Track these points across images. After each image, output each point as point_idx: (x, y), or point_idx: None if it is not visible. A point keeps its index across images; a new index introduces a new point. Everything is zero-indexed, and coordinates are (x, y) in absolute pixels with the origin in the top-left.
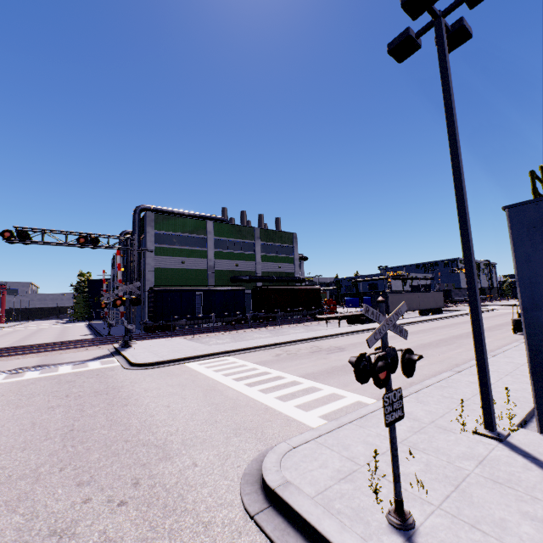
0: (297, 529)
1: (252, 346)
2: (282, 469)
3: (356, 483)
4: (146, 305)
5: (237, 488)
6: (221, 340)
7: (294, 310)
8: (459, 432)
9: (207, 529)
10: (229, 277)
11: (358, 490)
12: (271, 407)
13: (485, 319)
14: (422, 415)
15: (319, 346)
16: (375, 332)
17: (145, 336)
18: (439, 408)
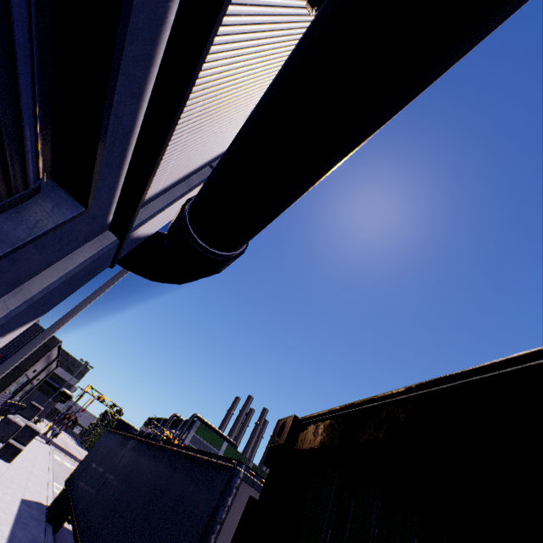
0: None
1: None
2: None
3: None
4: None
5: None
6: None
7: None
8: None
9: None
10: None
11: None
12: None
13: None
14: None
15: None
16: None
17: None
18: None
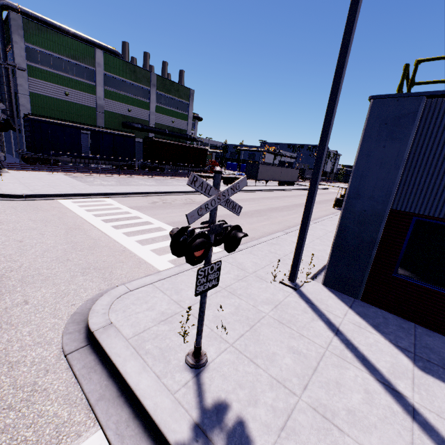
0: (105, 366)
1: (132, 192)
2: (110, 312)
3: (174, 324)
4: (23, 134)
5: (62, 326)
6: (106, 182)
7: (181, 165)
8: (270, 281)
9: (12, 369)
10: (121, 121)
11: (172, 331)
12: (128, 250)
13: (320, 195)
14: (250, 266)
15: (193, 199)
16: (200, 207)
17: (22, 166)
18: (263, 261)
